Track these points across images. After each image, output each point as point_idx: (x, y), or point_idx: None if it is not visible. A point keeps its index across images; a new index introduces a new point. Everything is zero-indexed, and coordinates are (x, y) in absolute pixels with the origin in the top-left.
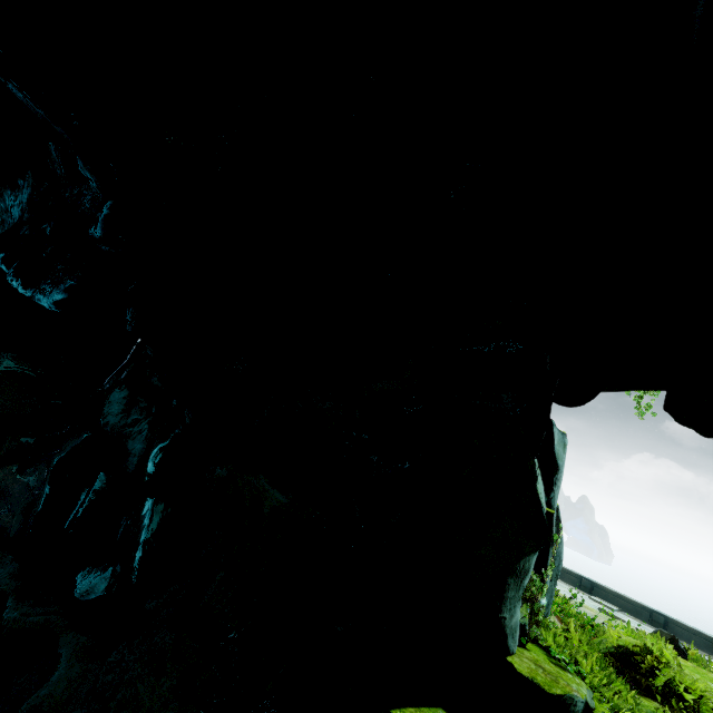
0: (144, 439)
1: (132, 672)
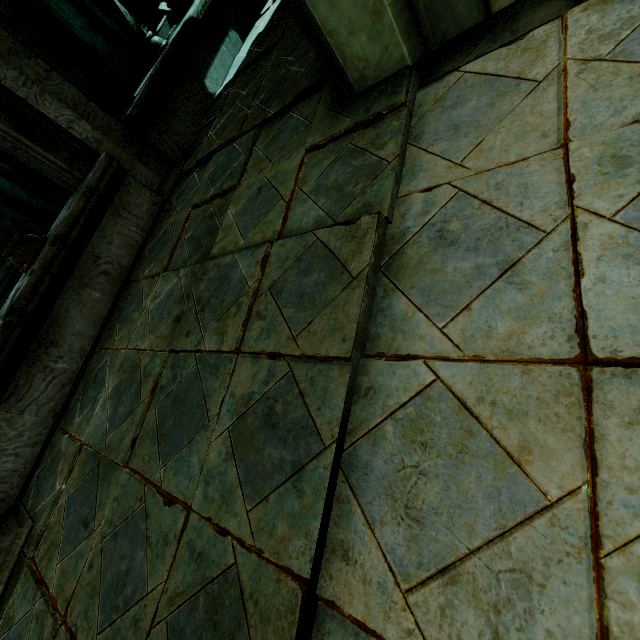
0: None
1: None
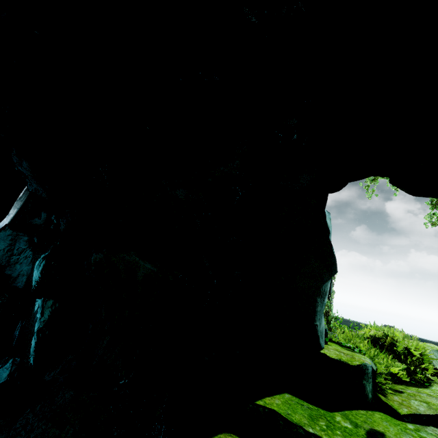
0: (29, 262)
1: (36, 430)
